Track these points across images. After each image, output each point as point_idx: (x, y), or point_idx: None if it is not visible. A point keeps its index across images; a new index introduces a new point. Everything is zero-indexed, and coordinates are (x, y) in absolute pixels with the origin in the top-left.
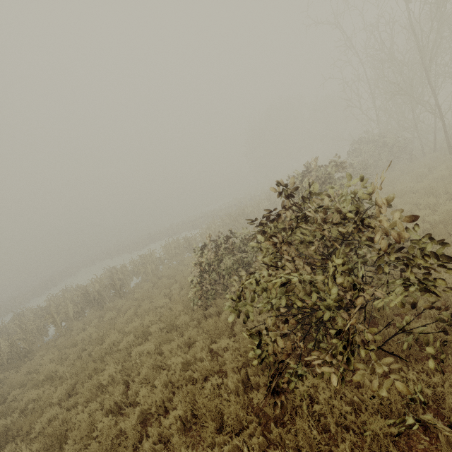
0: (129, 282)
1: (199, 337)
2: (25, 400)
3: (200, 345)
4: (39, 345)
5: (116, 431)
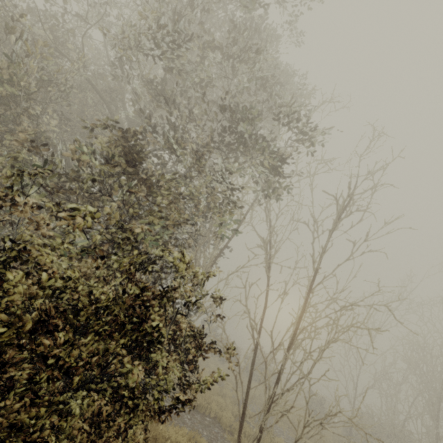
0: None
1: None
2: None
3: None
4: None
5: None
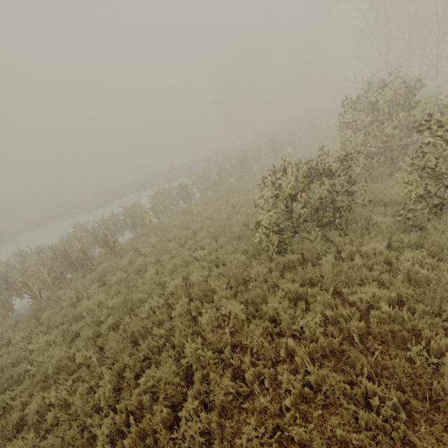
0: (117, 239)
1: (309, 290)
2: (34, 407)
3: (326, 299)
4: (10, 324)
5: (274, 444)
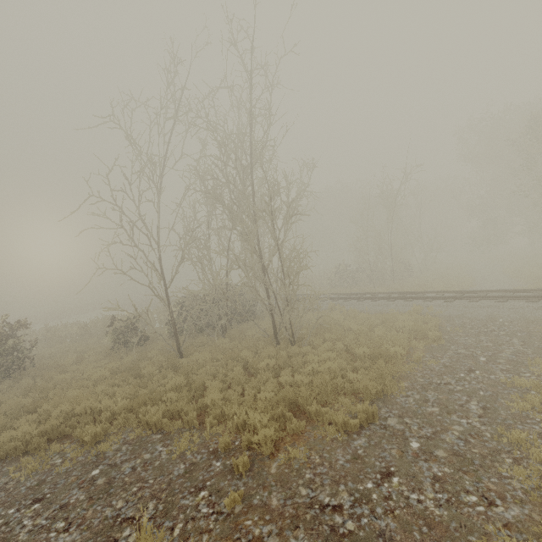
0: None
1: None
2: None
3: None
4: None
5: None
